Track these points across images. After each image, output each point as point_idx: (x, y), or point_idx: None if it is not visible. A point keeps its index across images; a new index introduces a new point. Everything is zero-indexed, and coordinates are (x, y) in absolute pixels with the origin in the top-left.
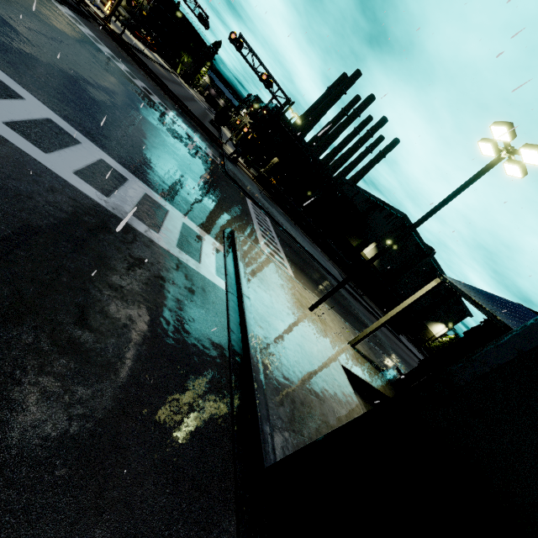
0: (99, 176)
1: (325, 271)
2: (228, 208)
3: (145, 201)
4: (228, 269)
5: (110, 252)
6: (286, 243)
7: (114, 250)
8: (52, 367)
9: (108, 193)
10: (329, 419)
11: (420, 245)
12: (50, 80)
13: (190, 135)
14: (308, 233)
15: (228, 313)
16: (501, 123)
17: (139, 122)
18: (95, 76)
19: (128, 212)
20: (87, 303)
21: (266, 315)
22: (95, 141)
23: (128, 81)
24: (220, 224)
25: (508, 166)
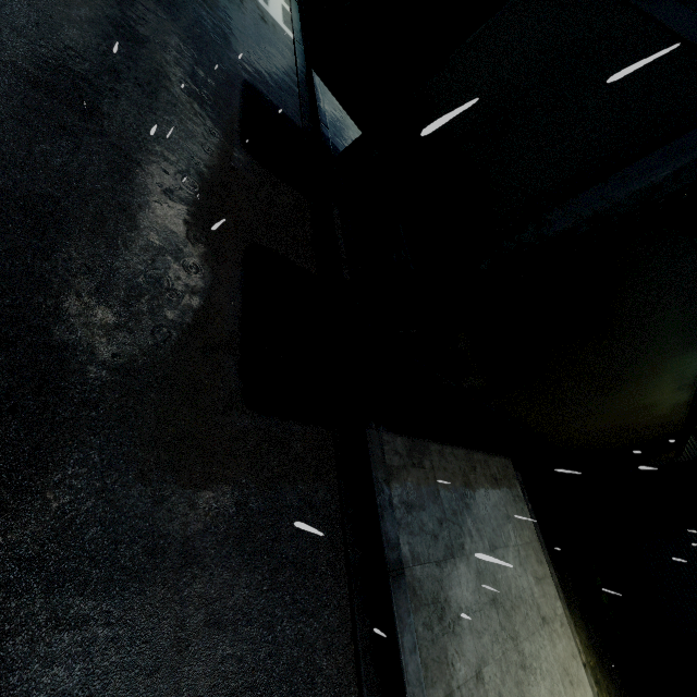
0: None
1: None
2: None
3: None
4: (295, 26)
5: None
6: None
7: None
8: (197, 1)
9: None
10: None
11: None
12: None
13: None
14: None
15: (295, 51)
16: None
17: None
18: None
19: None
20: None
21: None
22: None
23: None
24: None
25: None
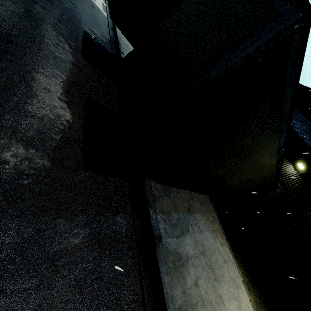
0: None
1: None
2: None
3: None
4: (108, 11)
5: None
6: None
7: None
8: None
9: None
10: None
11: None
12: None
13: None
14: None
15: (108, 22)
16: None
17: None
18: None
19: None
20: None
21: None
22: None
23: None
24: None
25: None
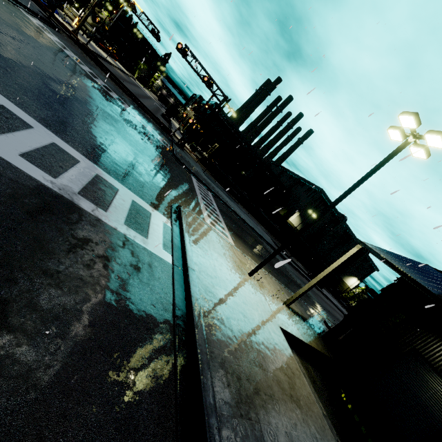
0: (48, 158)
1: (259, 237)
2: (175, 186)
3: (96, 181)
4: (174, 242)
5: (50, 234)
6: (226, 214)
7: (55, 232)
8: None
9: (55, 174)
10: (274, 390)
11: (335, 213)
12: (10, 72)
13: (143, 125)
14: (244, 205)
15: (173, 287)
16: (408, 113)
17: (96, 112)
18: (57, 73)
19: (75, 192)
20: (10, 295)
21: (211, 286)
22: (49, 126)
23: (89, 80)
24: (168, 200)
25: (413, 148)
